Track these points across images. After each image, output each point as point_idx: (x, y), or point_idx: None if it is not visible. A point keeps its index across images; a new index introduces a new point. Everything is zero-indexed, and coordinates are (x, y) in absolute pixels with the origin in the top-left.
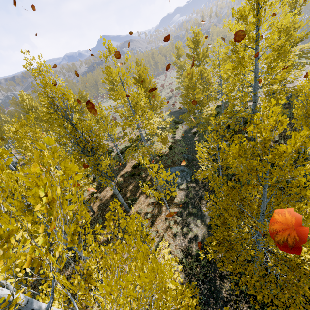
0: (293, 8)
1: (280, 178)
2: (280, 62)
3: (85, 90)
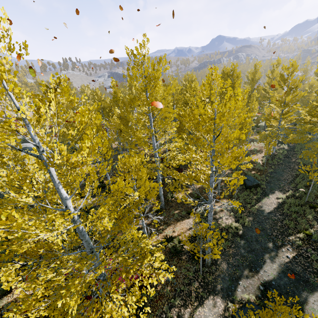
0: None
1: None
2: None
3: None
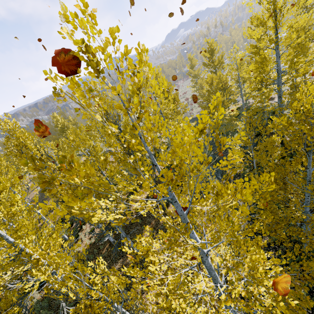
0: (304, 8)
1: None
2: (302, 57)
3: None
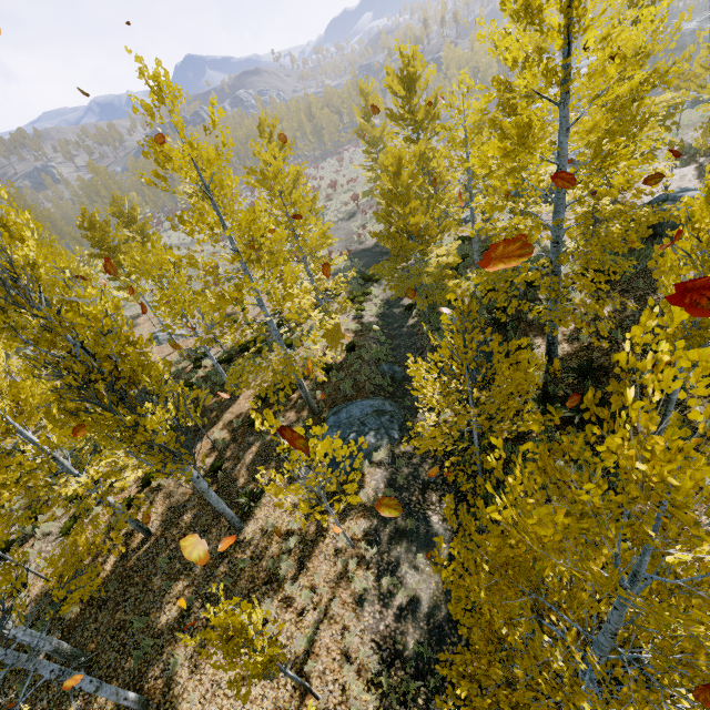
0: (636, 6)
1: (701, 592)
2: (626, 141)
3: (128, 197)
